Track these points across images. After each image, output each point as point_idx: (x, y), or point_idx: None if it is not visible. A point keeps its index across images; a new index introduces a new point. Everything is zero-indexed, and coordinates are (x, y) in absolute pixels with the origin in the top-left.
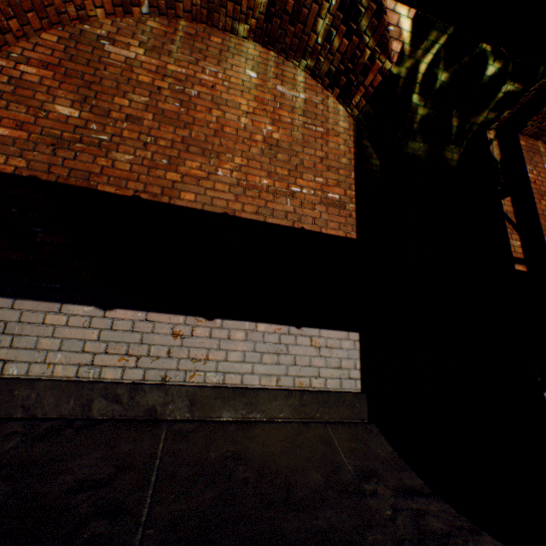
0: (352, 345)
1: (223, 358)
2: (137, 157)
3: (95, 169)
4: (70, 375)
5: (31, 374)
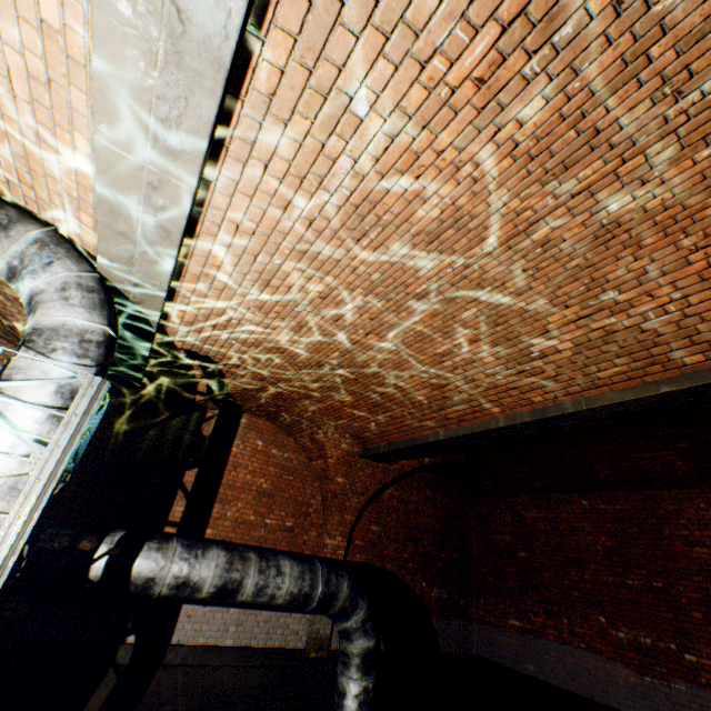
0: None
1: None
2: None
3: None
4: None
5: None
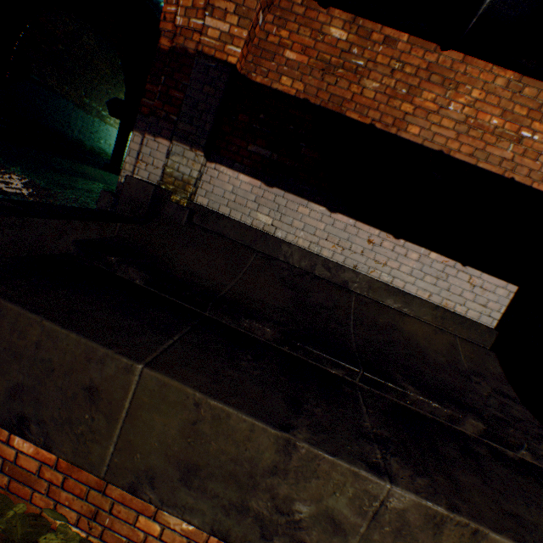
0: (505, 294)
1: (395, 268)
2: (382, 85)
3: (347, 96)
4: (305, 246)
5: (286, 239)
